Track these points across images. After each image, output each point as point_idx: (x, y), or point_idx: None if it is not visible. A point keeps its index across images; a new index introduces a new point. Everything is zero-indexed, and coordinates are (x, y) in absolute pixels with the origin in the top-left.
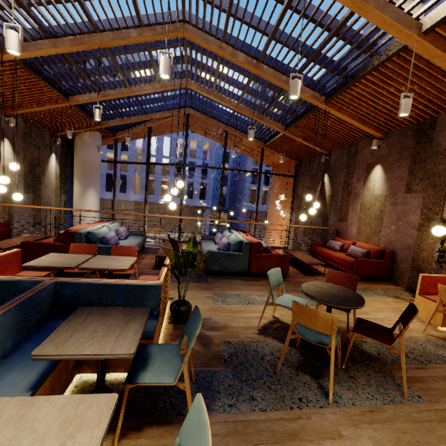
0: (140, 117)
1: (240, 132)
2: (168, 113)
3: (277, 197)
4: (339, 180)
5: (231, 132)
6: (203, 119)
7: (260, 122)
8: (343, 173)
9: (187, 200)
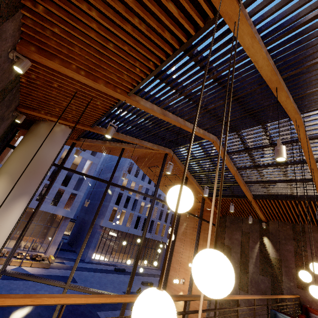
0: (134, 139)
1: (196, 182)
2: (157, 147)
3: (188, 237)
4: (287, 247)
5: (192, 180)
6: (176, 162)
7: (241, 187)
8: (292, 244)
9: (50, 206)
